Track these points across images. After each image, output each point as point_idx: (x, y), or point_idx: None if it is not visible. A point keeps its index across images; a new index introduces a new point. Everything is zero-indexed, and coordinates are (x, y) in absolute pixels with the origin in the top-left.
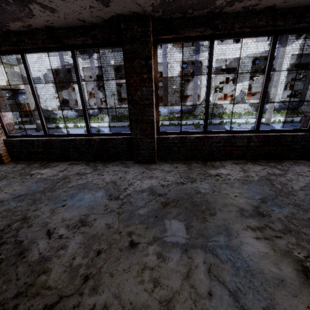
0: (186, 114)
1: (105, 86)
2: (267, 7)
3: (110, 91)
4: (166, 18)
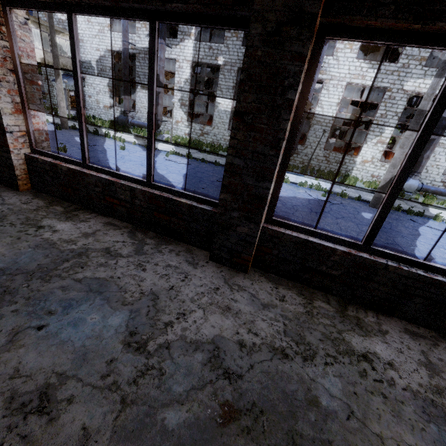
0: None
1: (175, 90)
2: None
3: (179, 99)
4: None
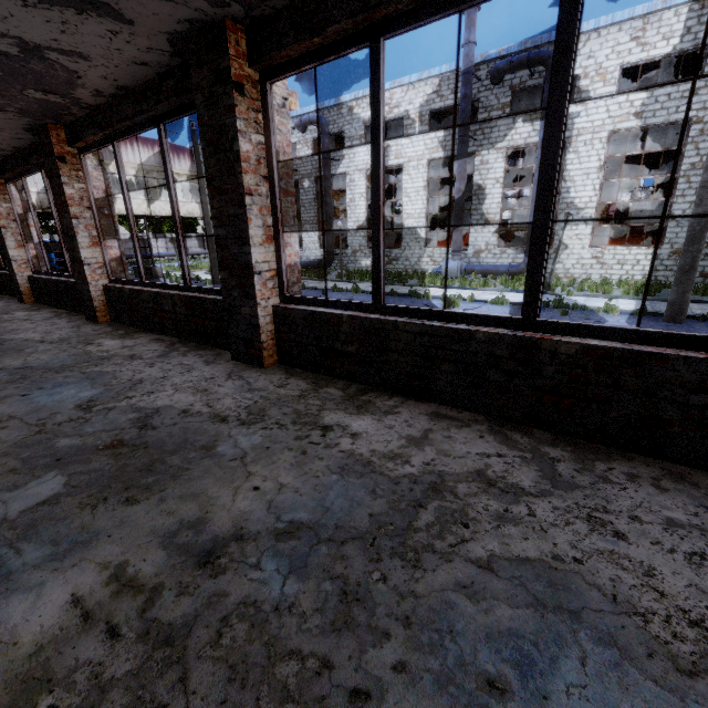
0: (502, 277)
1: (348, 211)
2: (120, 89)
3: (354, 221)
4: (70, 122)
